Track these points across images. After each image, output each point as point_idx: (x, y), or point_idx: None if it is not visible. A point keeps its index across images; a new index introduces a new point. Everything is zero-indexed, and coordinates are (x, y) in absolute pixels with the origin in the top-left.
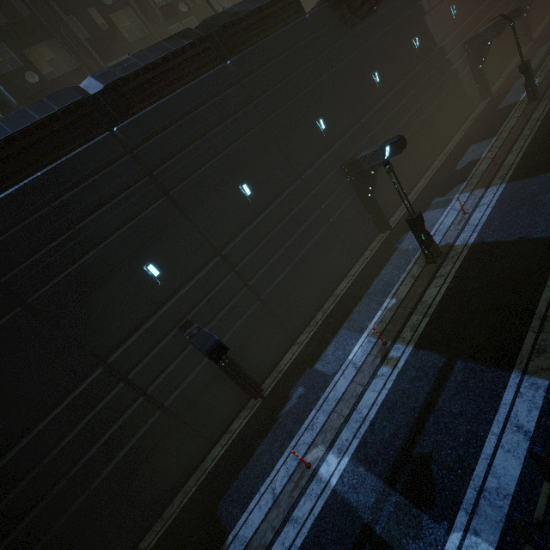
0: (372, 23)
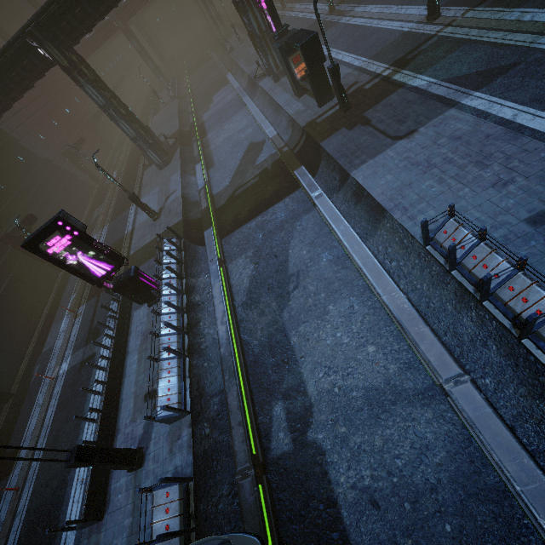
0: None
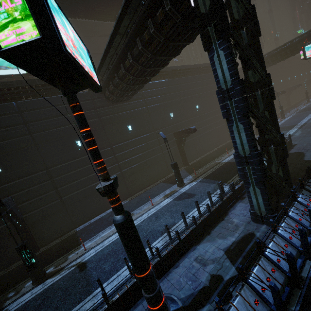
0: None
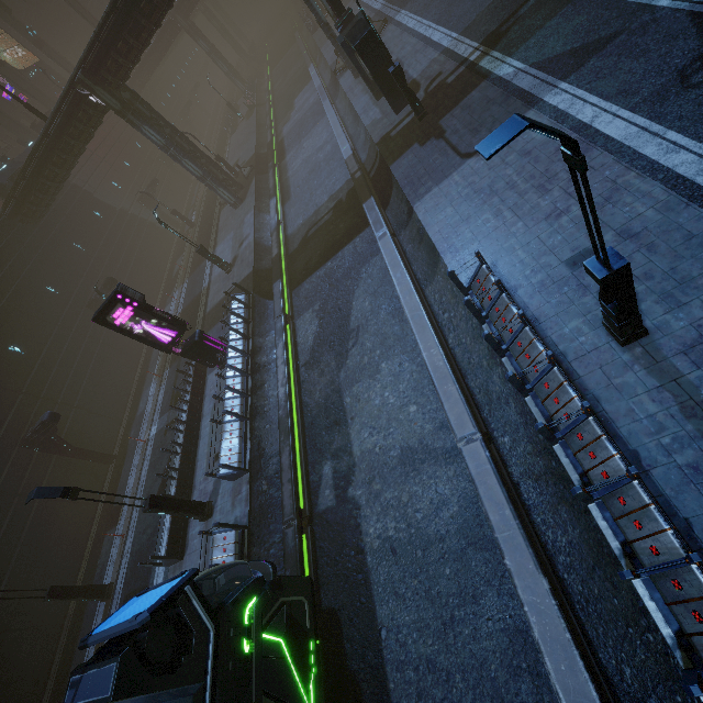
0: (52, 215)
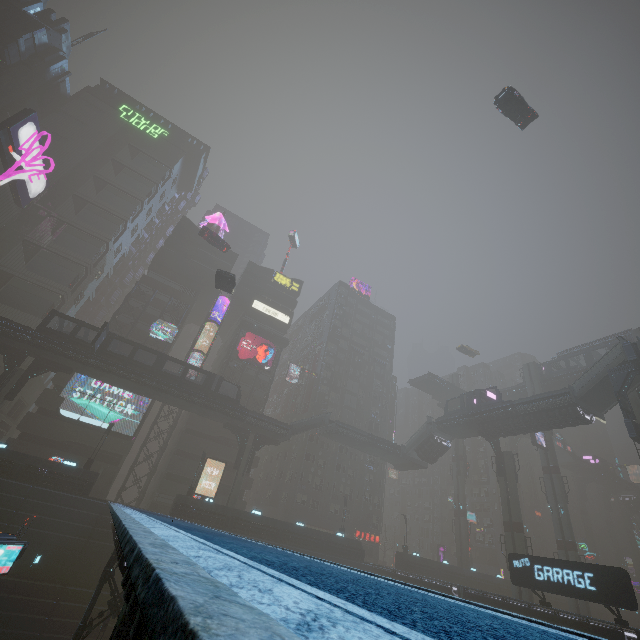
0: None
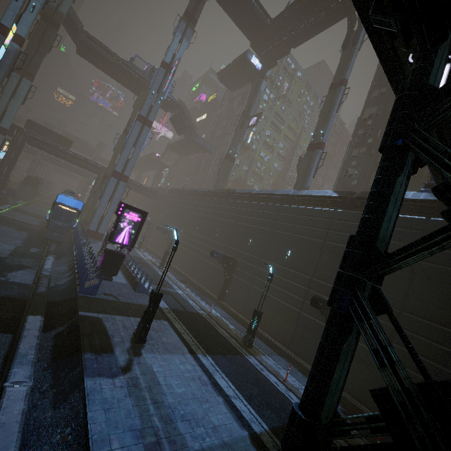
0: None
